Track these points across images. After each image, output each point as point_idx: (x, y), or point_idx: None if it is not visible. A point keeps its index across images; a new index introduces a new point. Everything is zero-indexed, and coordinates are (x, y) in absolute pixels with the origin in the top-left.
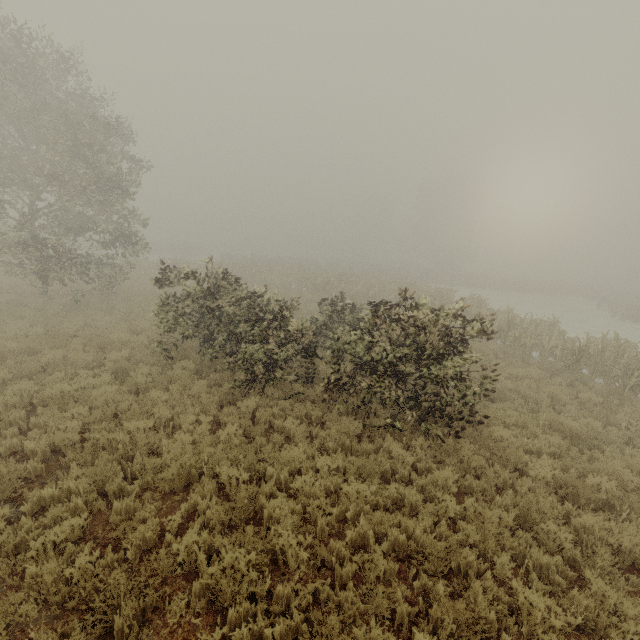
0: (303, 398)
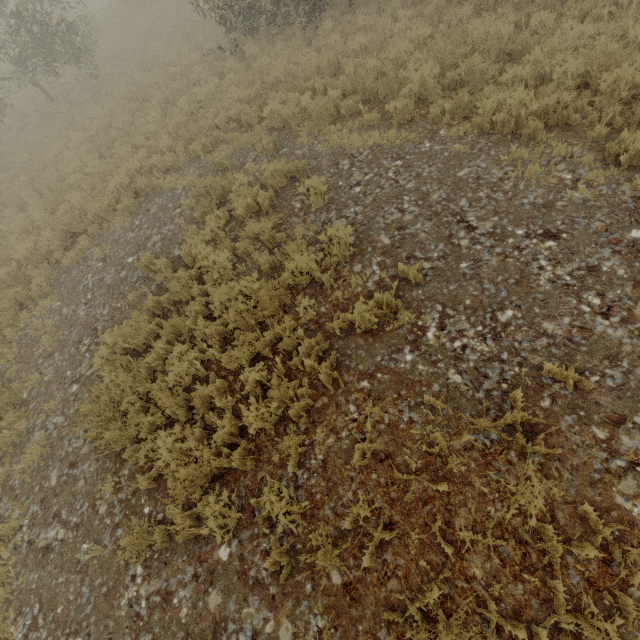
0: (355, 10)
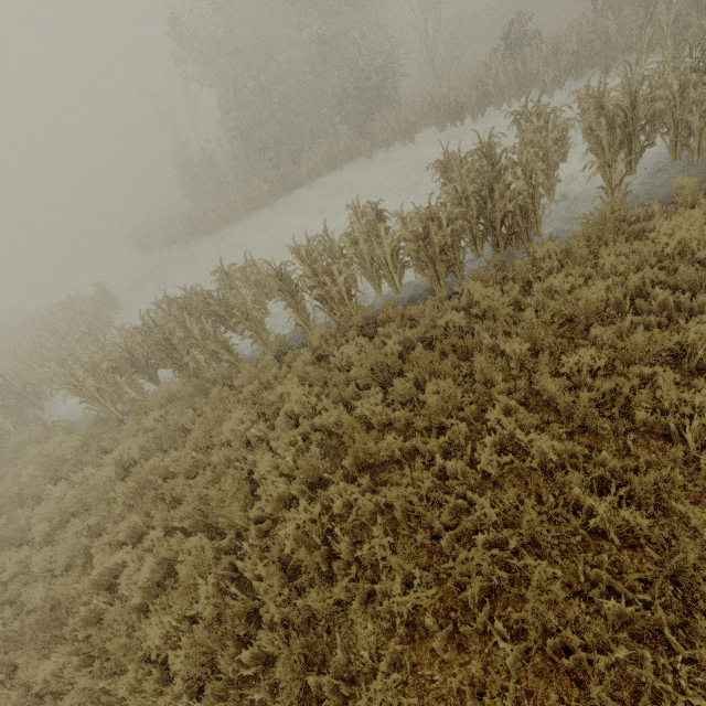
0: None
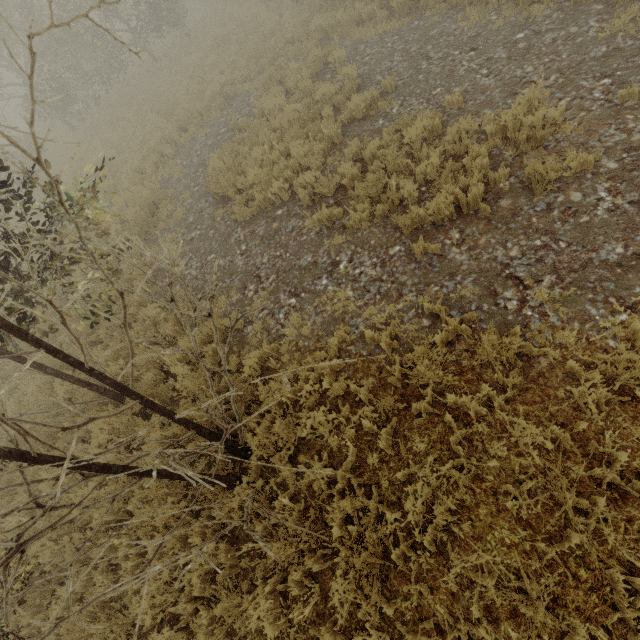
0: None
